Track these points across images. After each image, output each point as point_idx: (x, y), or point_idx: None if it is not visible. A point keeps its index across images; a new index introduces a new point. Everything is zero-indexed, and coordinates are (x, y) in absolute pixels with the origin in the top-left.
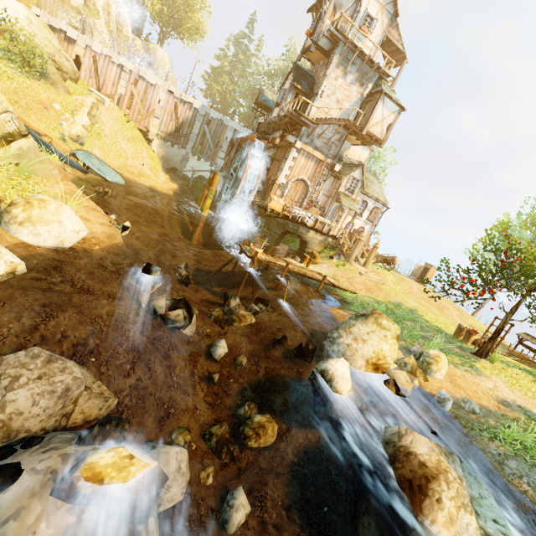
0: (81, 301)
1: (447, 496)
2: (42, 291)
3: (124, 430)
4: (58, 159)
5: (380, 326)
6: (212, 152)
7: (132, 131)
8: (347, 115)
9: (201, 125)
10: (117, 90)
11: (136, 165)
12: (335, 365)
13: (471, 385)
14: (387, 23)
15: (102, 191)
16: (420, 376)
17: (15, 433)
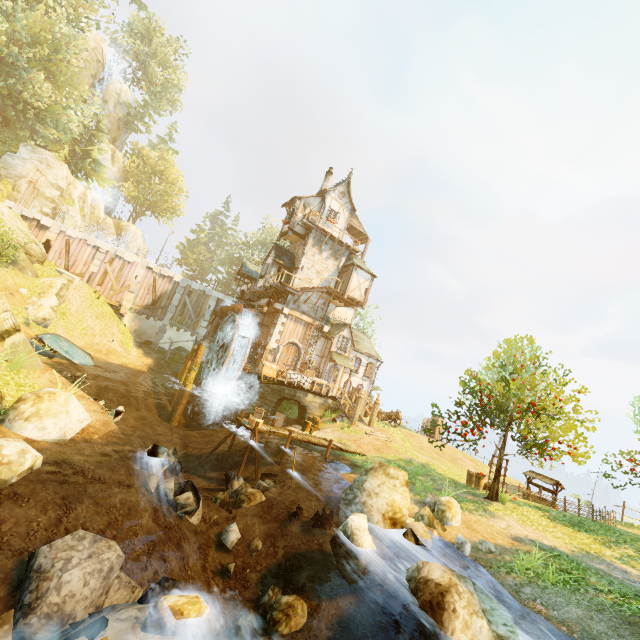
0: (96, 490)
1: (460, 605)
2: (59, 484)
3: (179, 588)
4: None
5: (389, 476)
6: (193, 321)
7: (102, 307)
8: (328, 282)
9: (181, 296)
10: (89, 269)
11: (104, 342)
12: (353, 519)
13: (487, 528)
14: (348, 215)
15: (72, 376)
16: (438, 527)
17: (67, 618)
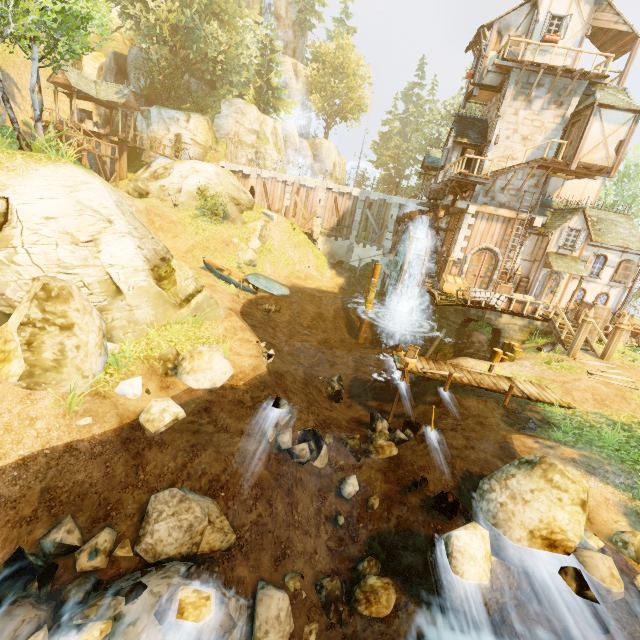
0: (219, 439)
1: None
2: (193, 433)
3: (213, 572)
4: (234, 288)
5: (551, 483)
6: (377, 235)
7: (298, 237)
8: (544, 149)
9: (362, 211)
10: (283, 204)
11: (302, 269)
12: (460, 535)
13: None
14: (589, 11)
15: (267, 309)
16: None
17: (159, 555)
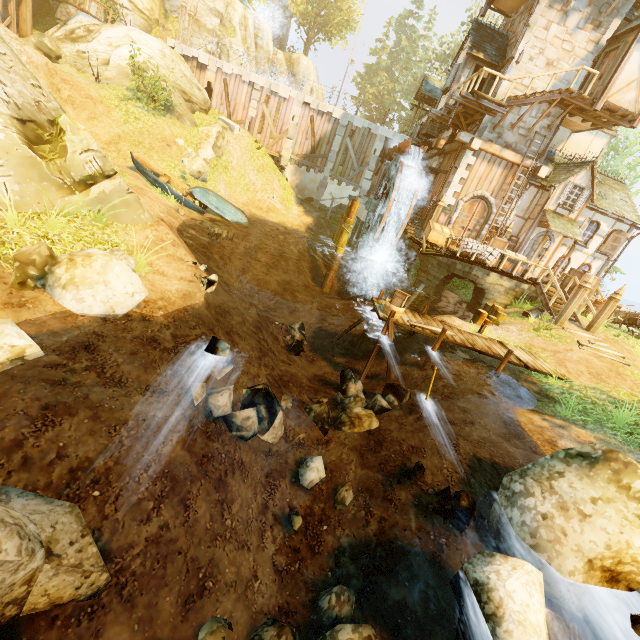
0: (102, 398)
1: None
2: (50, 385)
3: None
4: (173, 200)
5: (627, 491)
6: (355, 172)
7: (263, 159)
8: (567, 83)
9: (342, 139)
10: (248, 114)
11: (264, 199)
12: (507, 581)
13: None
14: None
15: (216, 233)
16: None
17: None
